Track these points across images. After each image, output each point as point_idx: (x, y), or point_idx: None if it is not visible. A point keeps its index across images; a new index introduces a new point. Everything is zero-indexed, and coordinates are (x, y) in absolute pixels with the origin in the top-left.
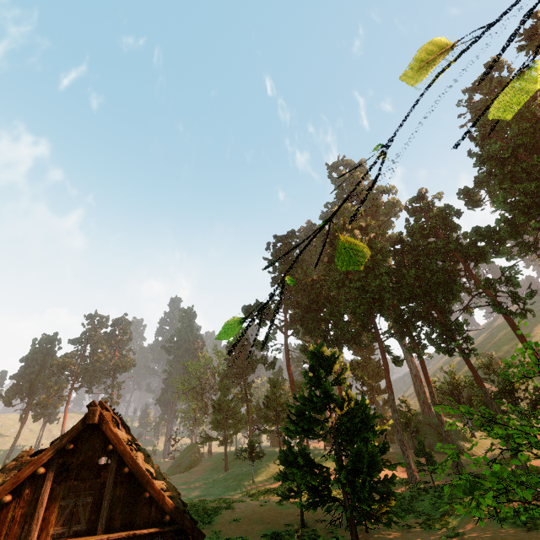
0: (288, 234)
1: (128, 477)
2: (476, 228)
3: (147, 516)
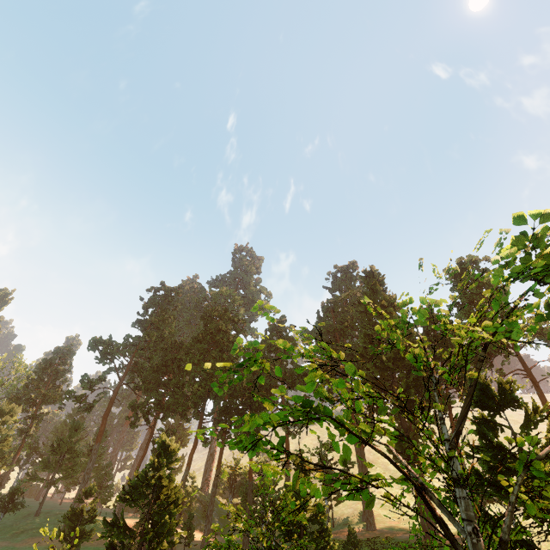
0: (175, 289)
1: None
2: (298, 366)
3: None
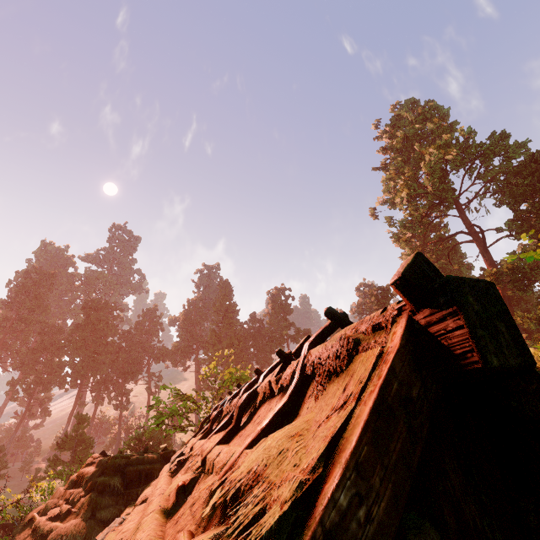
0: (50, 274)
1: None
2: (163, 348)
3: None
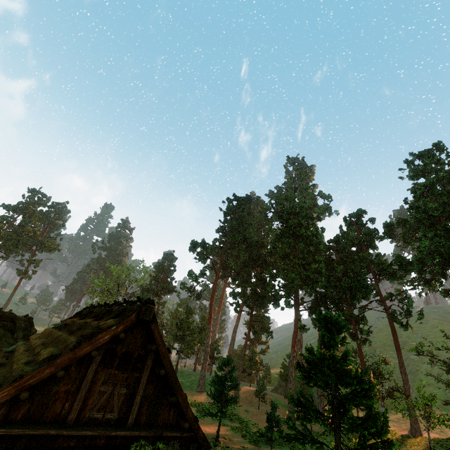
0: (246, 198)
1: (157, 378)
2: (397, 255)
3: (166, 418)
